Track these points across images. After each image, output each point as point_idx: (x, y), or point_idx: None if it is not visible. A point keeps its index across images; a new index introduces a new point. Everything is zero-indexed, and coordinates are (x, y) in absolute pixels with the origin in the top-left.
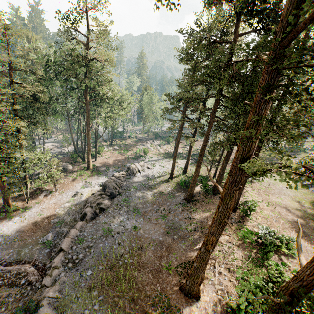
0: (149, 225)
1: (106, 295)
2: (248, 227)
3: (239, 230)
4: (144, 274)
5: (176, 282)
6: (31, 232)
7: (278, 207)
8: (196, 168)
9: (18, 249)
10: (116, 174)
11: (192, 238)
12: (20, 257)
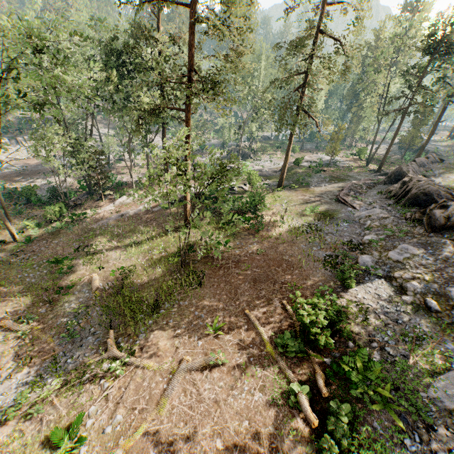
0: None
1: None
2: None
3: None
4: None
5: None
6: None
7: None
8: None
9: None
10: None
11: None
12: None
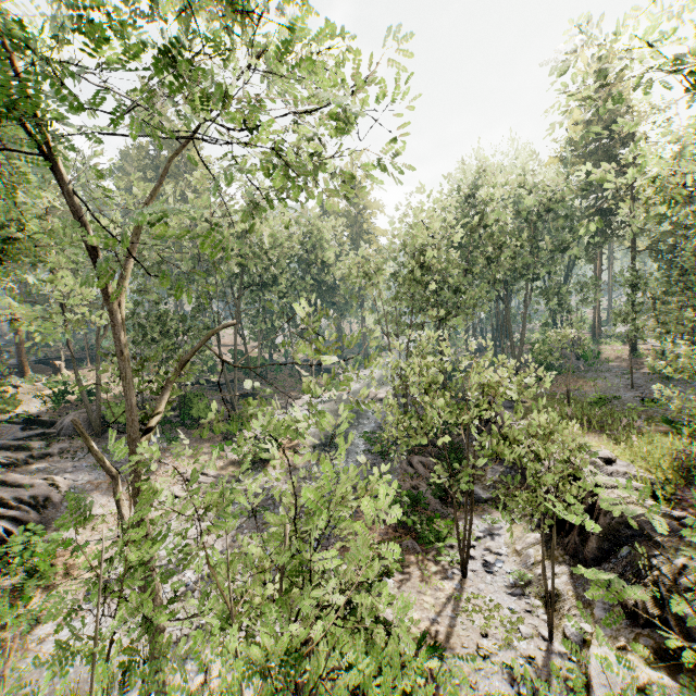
0: None
1: None
2: None
3: None
4: None
5: None
6: None
7: None
8: None
9: None
10: None
11: None
12: None
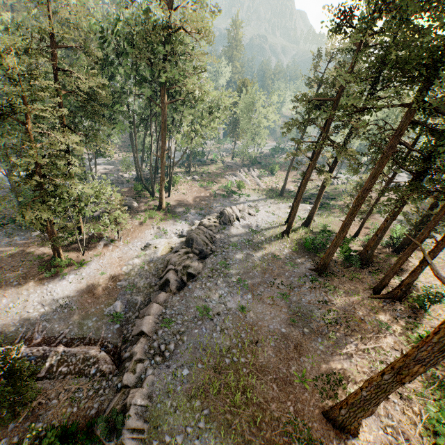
0: (262, 307)
1: (212, 408)
2: (426, 328)
3: (410, 331)
4: (266, 384)
5: (317, 403)
6: (92, 297)
7: None
8: (344, 226)
9: (79, 321)
10: (205, 222)
11: (333, 336)
12: (83, 333)
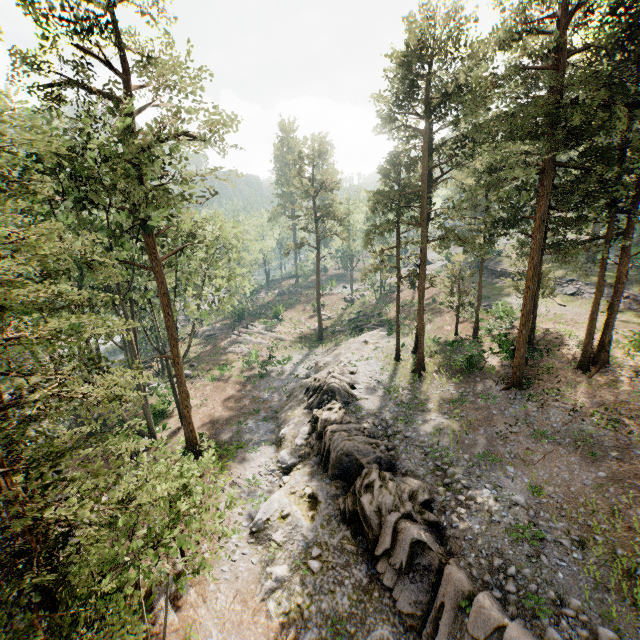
0: (540, 468)
1: None
2: None
3: None
4: None
5: None
6: None
7: (616, 331)
8: (529, 314)
9: None
10: (333, 416)
11: (639, 436)
12: None
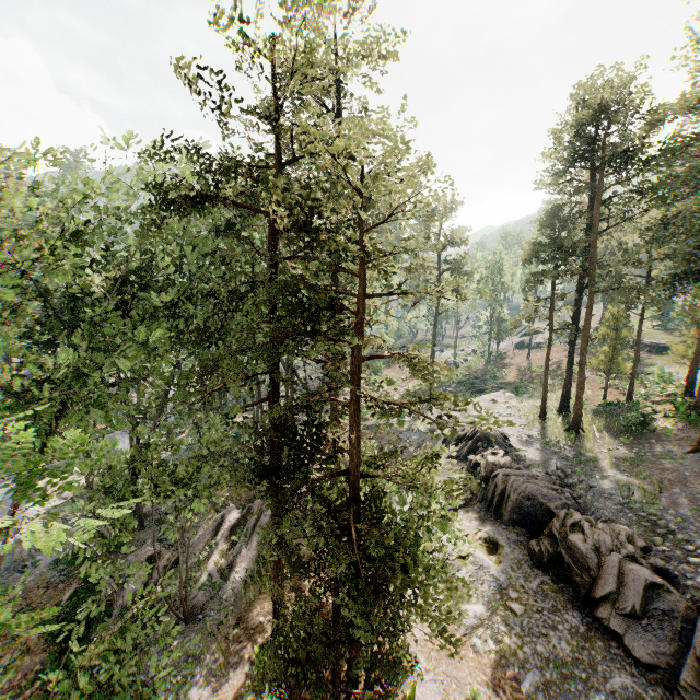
0: None
1: None
2: None
3: None
4: None
5: None
6: None
7: None
8: None
9: None
10: (502, 460)
11: None
12: None
